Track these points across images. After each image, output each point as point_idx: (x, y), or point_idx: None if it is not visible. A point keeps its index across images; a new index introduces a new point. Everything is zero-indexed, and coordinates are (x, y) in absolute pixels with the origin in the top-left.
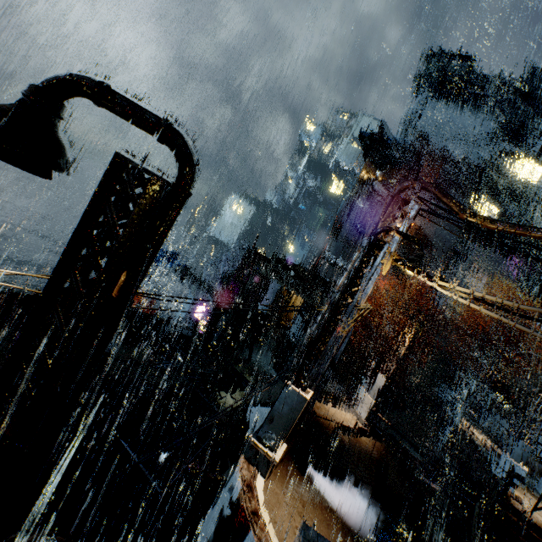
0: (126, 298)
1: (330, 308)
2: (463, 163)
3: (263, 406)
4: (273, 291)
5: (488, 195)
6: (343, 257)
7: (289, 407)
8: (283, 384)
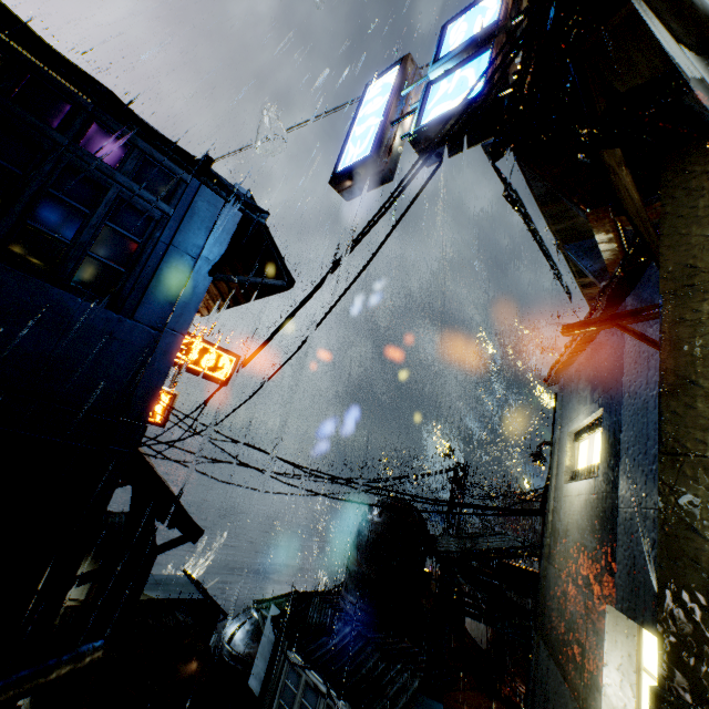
0: None
1: None
2: None
3: None
4: None
5: None
6: None
7: None
8: None
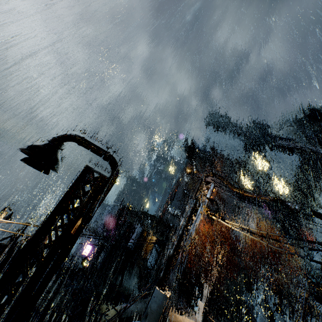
0: (79, 234)
1: (177, 238)
2: (233, 160)
3: (132, 321)
4: (137, 233)
5: (247, 176)
6: (178, 209)
7: (157, 305)
8: (146, 299)
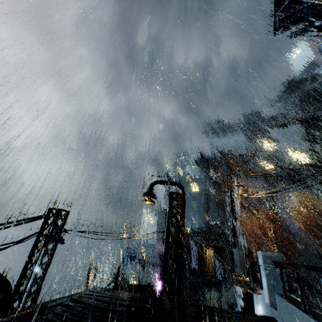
0: (183, 224)
1: (231, 216)
2: (244, 154)
3: None
4: (195, 253)
5: (263, 162)
6: (219, 219)
7: (239, 256)
8: (232, 287)
